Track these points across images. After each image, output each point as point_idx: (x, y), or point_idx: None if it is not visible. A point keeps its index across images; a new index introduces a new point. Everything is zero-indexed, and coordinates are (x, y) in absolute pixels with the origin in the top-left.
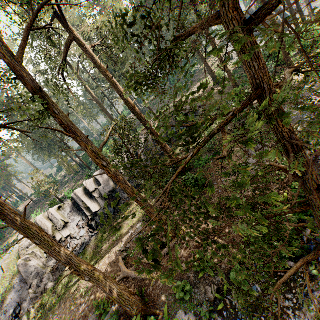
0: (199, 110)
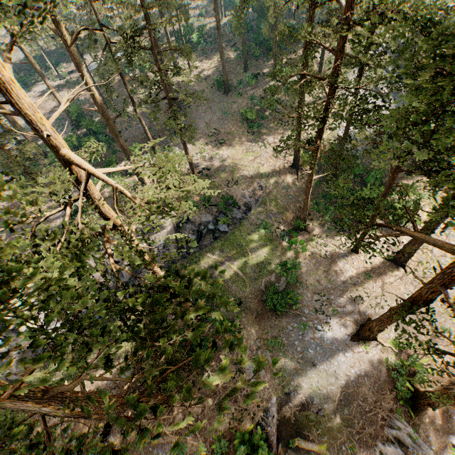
0: (252, 209)
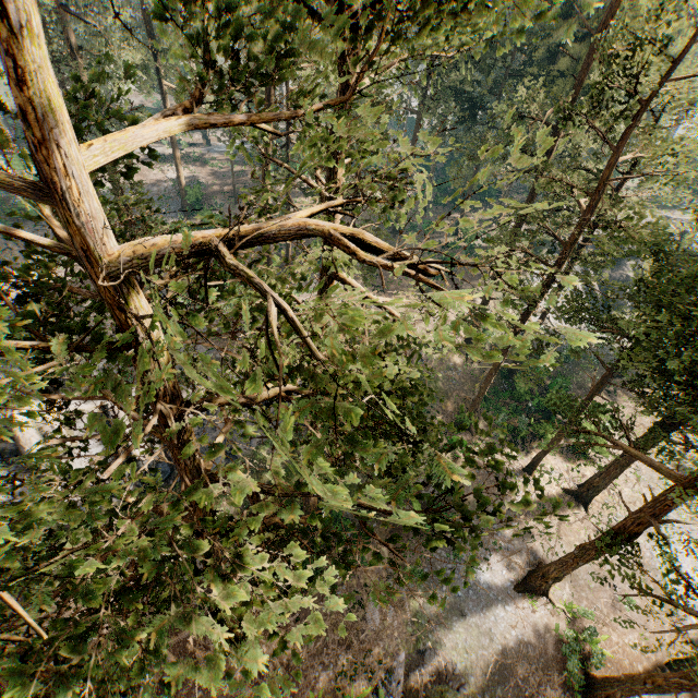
0: None
